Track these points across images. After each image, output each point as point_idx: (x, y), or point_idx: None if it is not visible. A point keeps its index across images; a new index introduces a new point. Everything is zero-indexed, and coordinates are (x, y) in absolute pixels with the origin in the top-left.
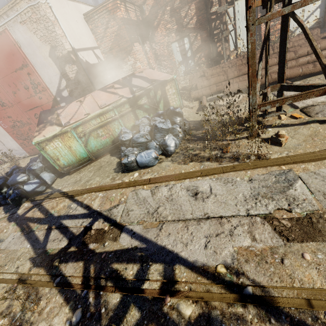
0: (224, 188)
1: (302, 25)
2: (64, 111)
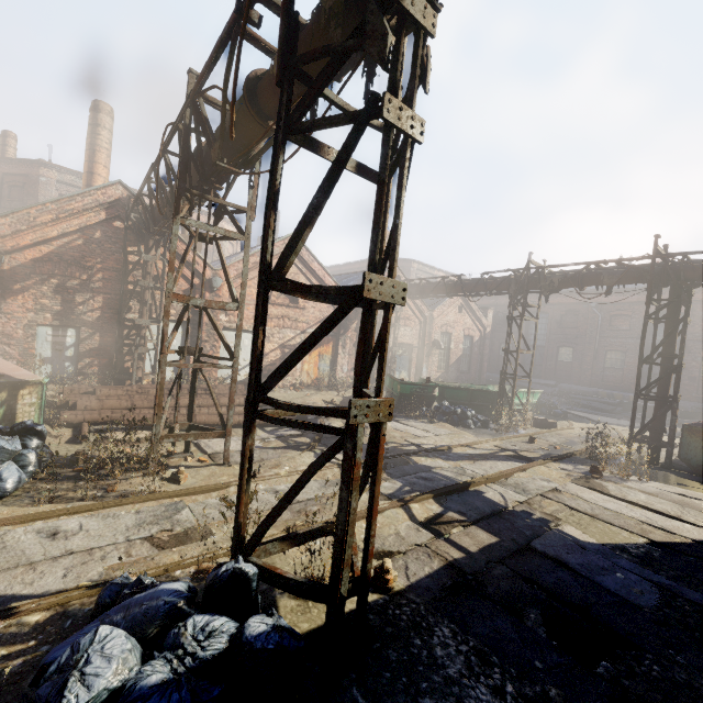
0: (102, 523)
1: (207, 378)
2: None
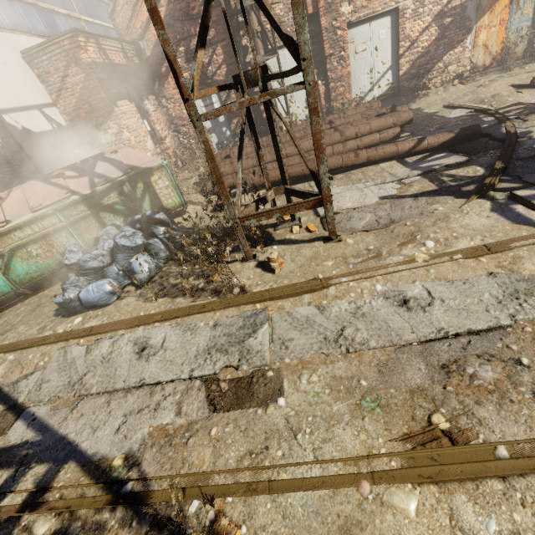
0: (180, 339)
1: (281, 118)
2: None
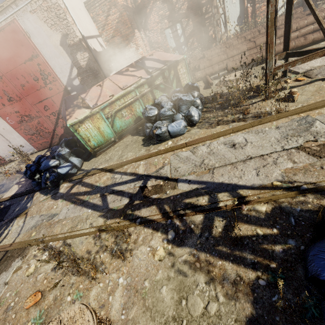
0: (257, 137)
1: None
2: (88, 95)
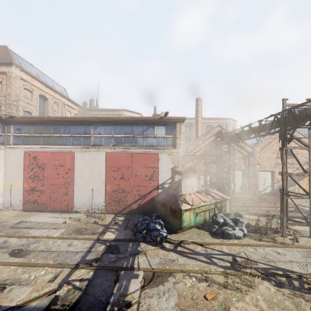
0: (289, 252)
1: (293, 201)
2: (186, 198)
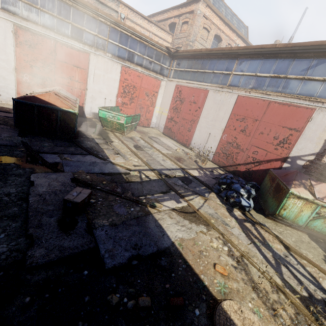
0: None
1: None
2: (317, 186)
